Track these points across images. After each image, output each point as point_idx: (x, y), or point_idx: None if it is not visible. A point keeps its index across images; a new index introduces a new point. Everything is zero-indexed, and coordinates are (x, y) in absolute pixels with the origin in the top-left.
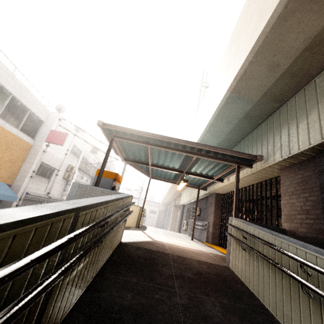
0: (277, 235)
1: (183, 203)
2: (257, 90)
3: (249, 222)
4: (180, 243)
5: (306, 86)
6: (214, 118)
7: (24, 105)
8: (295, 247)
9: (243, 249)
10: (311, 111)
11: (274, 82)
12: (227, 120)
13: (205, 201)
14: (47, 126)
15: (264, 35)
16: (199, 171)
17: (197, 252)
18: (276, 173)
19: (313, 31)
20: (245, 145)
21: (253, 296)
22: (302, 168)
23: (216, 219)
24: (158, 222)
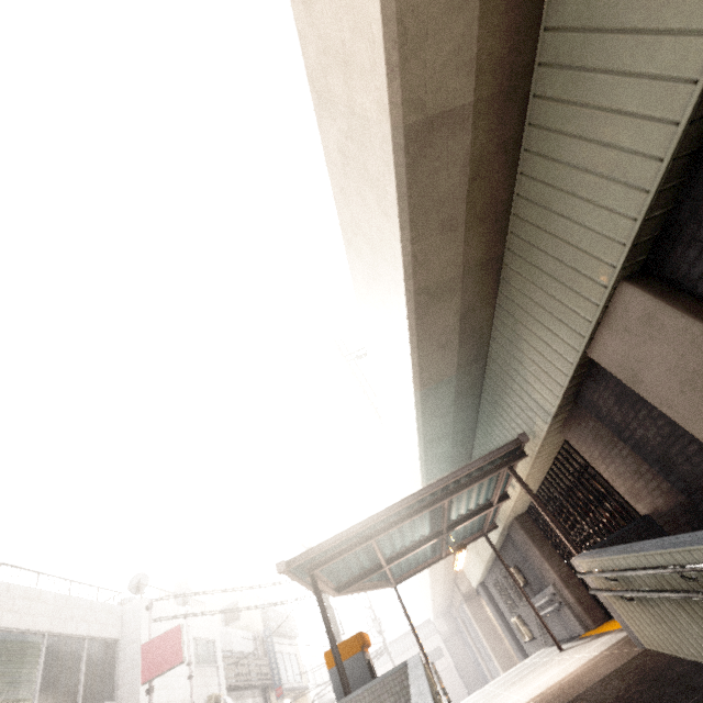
0: (633, 550)
1: (476, 580)
2: (447, 369)
3: (598, 545)
4: (550, 676)
5: (492, 334)
6: (422, 423)
7: (72, 636)
8: (657, 553)
9: (628, 600)
10: (523, 360)
11: (458, 353)
12: (439, 414)
13: (512, 546)
14: (130, 645)
15: (414, 336)
16: (463, 510)
17: (588, 669)
18: (560, 438)
19: (455, 308)
20: (488, 423)
21: (702, 666)
22: (578, 420)
23: (558, 566)
24: (463, 673)
